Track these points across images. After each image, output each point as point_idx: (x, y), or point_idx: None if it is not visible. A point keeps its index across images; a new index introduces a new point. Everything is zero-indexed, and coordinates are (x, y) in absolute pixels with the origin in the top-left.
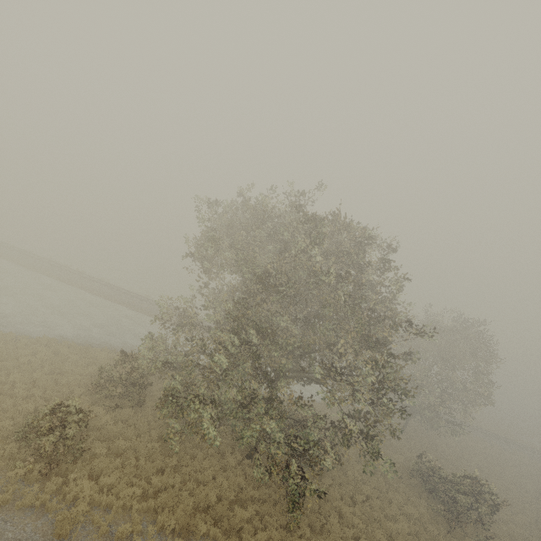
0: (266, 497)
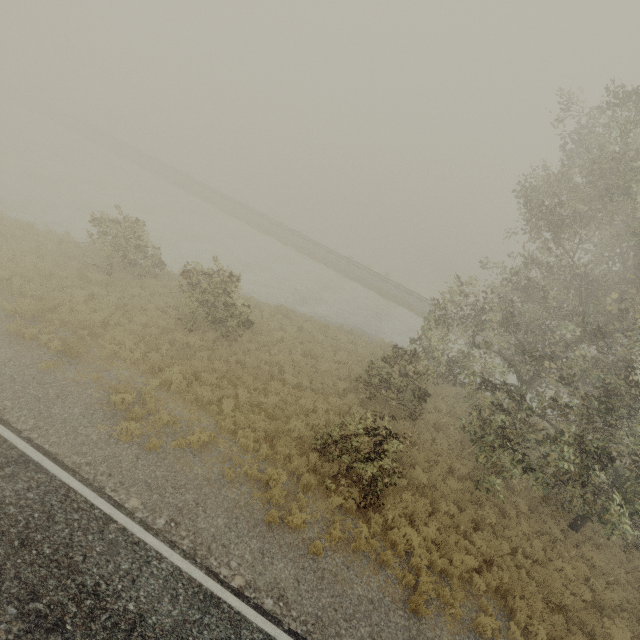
0: (635, 610)
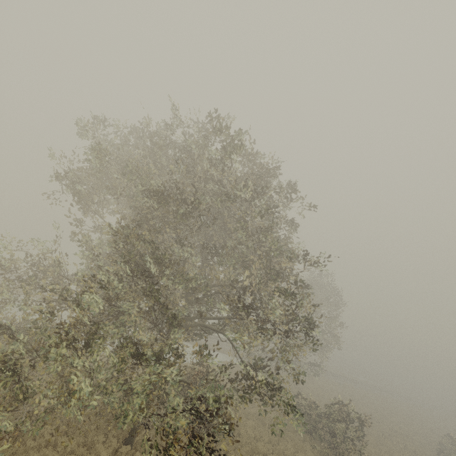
0: None
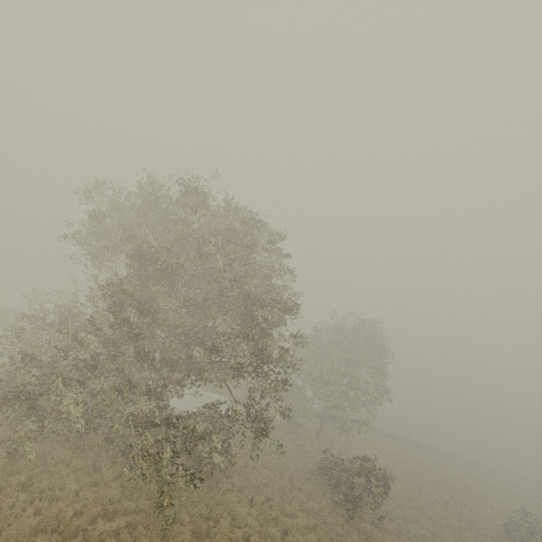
0: (144, 507)
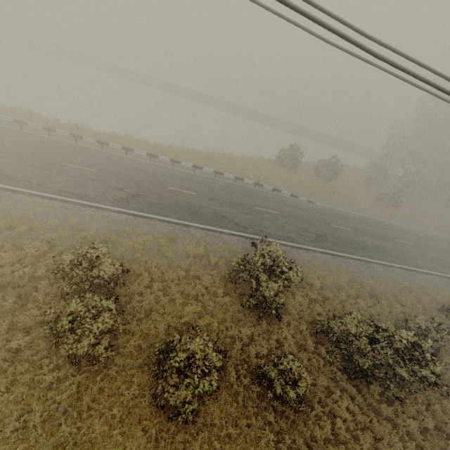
0: (436, 212)
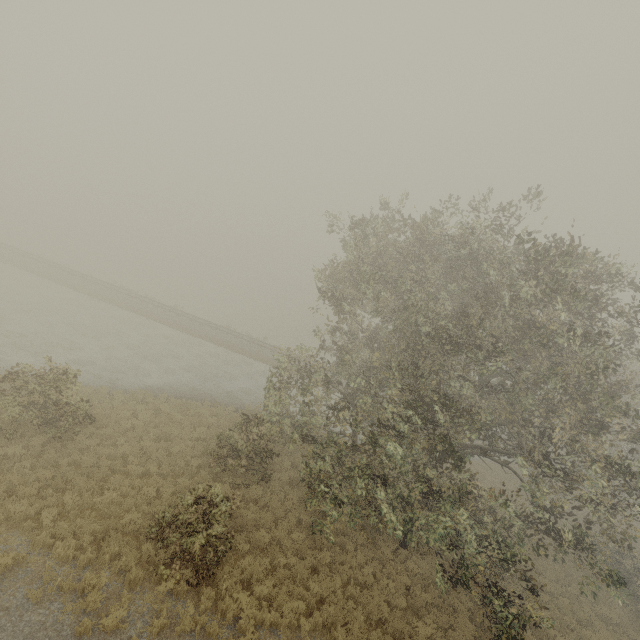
0: (442, 603)
